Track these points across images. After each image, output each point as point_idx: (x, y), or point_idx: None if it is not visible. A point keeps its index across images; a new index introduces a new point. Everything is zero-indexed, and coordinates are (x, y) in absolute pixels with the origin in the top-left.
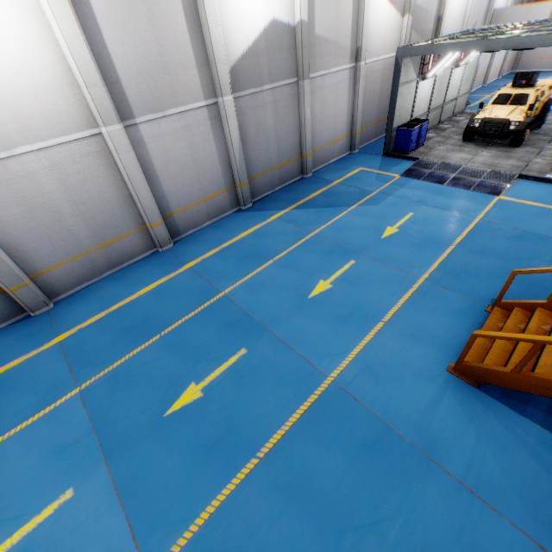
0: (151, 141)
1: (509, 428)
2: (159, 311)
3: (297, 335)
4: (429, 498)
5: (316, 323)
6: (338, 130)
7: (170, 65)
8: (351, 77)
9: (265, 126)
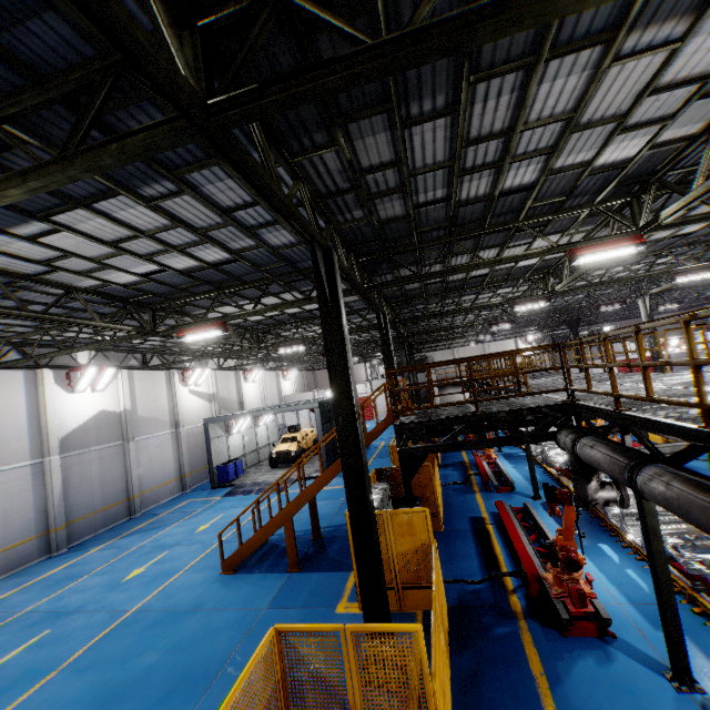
0: None
1: (246, 580)
2: None
3: (106, 603)
4: (190, 622)
5: (126, 591)
6: (167, 475)
7: (6, 439)
8: (174, 437)
9: (90, 476)
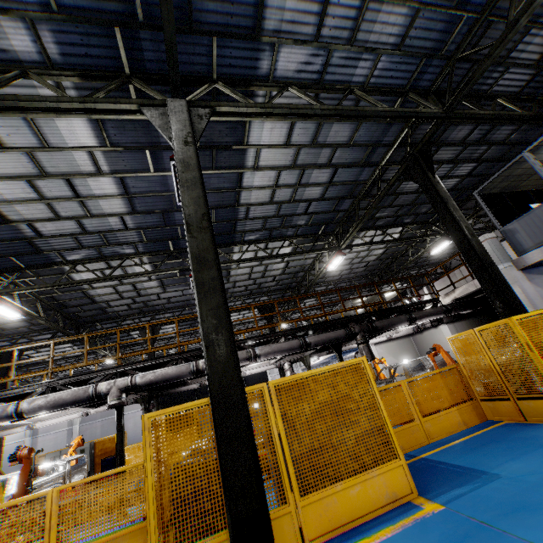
0: (41, 442)
1: None
2: None
3: None
4: None
5: None
6: None
7: None
8: None
9: (95, 435)
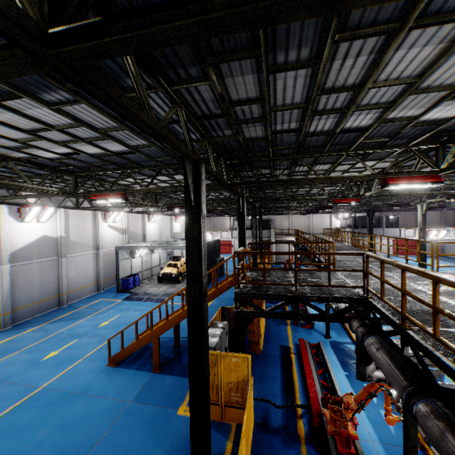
0: None
1: (122, 374)
2: None
3: (26, 378)
4: (77, 405)
5: (41, 370)
6: (88, 281)
7: None
8: (95, 256)
9: (32, 279)
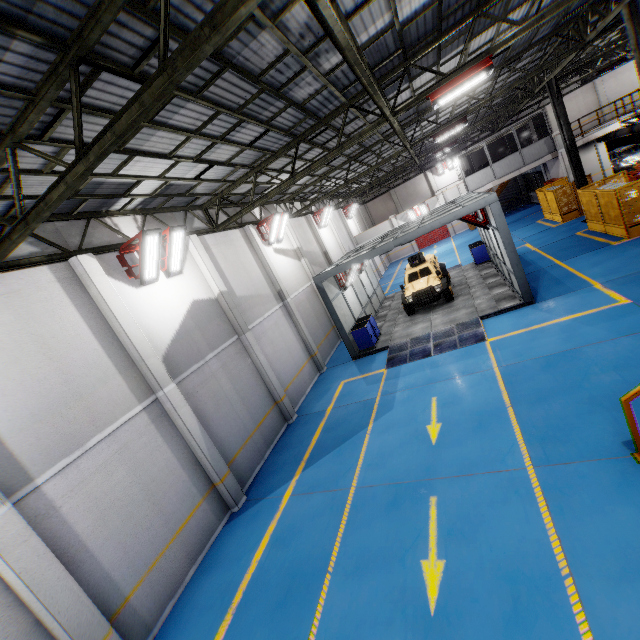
0: (67, 499)
1: None
2: None
3: None
4: None
5: None
6: (298, 360)
7: (82, 387)
8: (285, 313)
9: (223, 394)
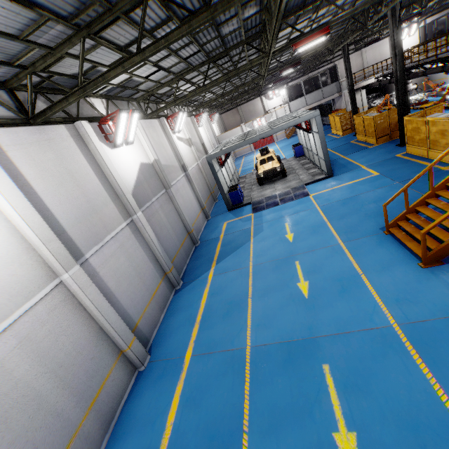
0: (101, 269)
1: None
2: (214, 415)
3: (338, 323)
4: None
5: (335, 306)
6: (196, 210)
7: (96, 206)
8: (186, 180)
9: (163, 223)
